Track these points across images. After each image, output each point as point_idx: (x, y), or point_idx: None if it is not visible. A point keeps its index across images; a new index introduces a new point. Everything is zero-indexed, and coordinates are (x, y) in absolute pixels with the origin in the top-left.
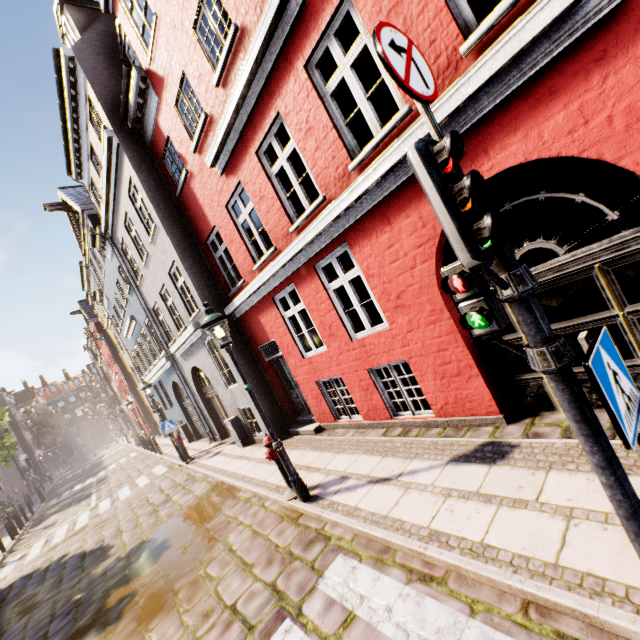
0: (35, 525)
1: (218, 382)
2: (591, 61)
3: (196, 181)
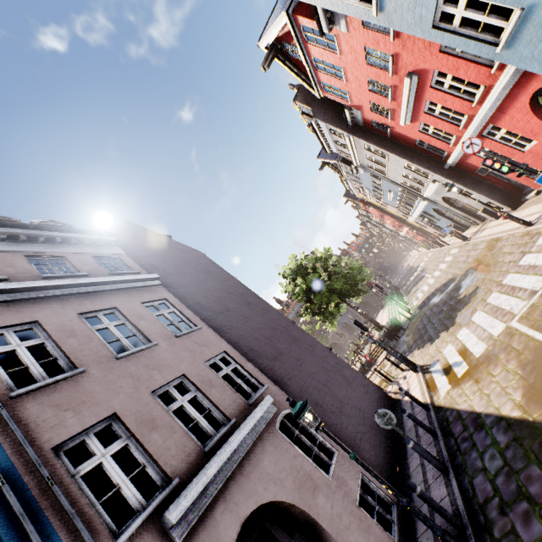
0: (407, 294)
1: (461, 198)
2: None
3: (396, 129)
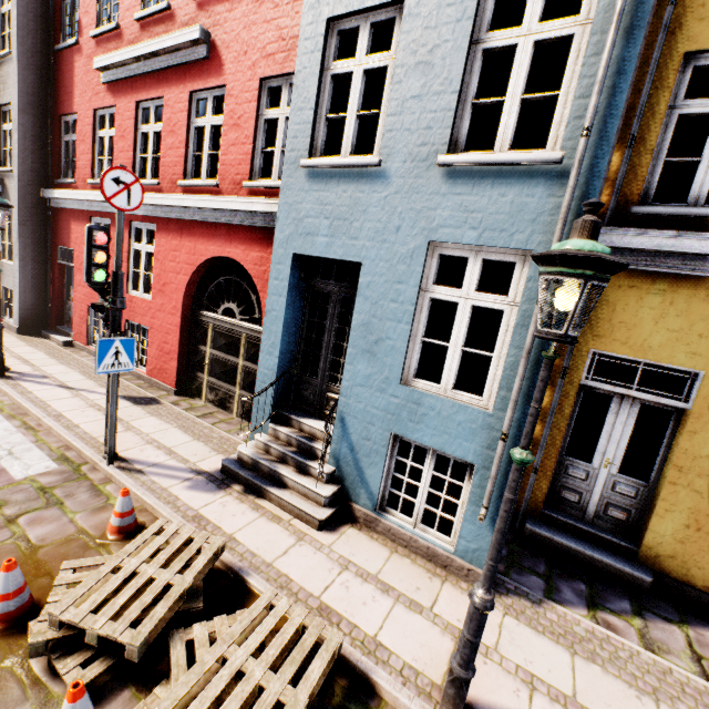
0: None
1: None
2: (272, 242)
3: (82, 60)
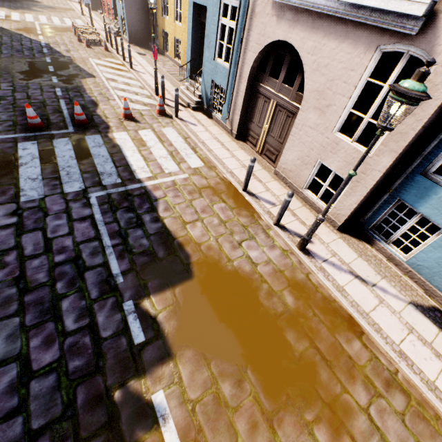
0: None
1: None
2: None
3: None
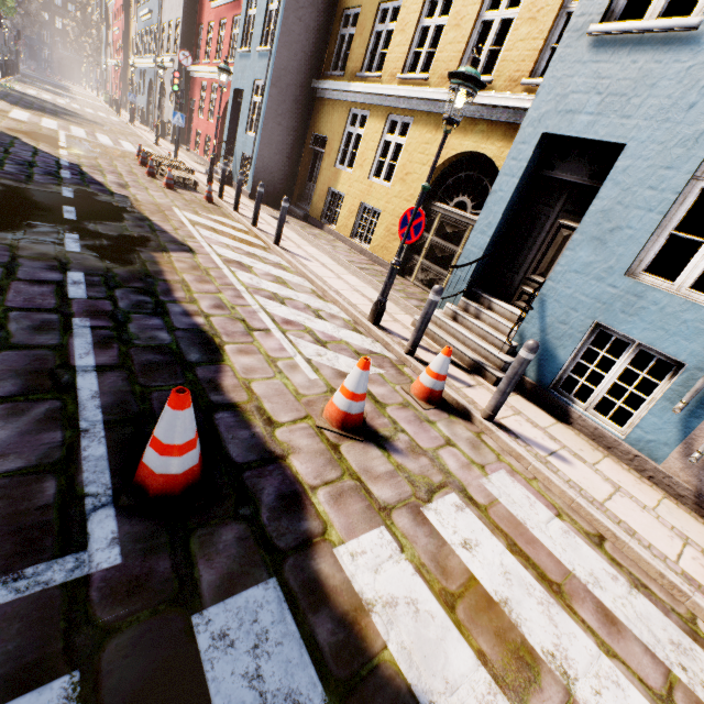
0: (21, 82)
1: (168, 99)
2: None
3: None
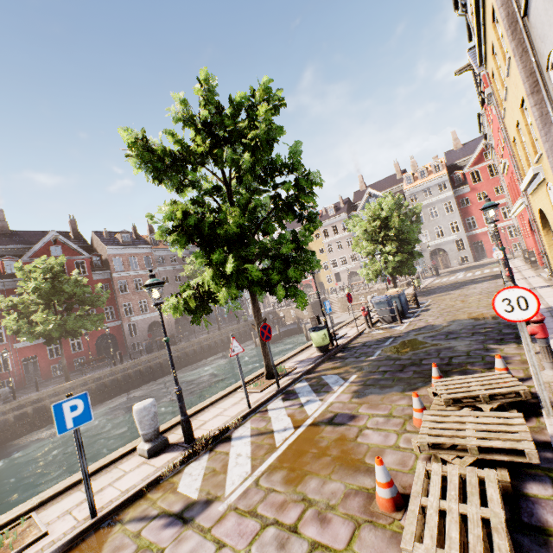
0: None
1: (452, 251)
2: None
3: (473, 207)
